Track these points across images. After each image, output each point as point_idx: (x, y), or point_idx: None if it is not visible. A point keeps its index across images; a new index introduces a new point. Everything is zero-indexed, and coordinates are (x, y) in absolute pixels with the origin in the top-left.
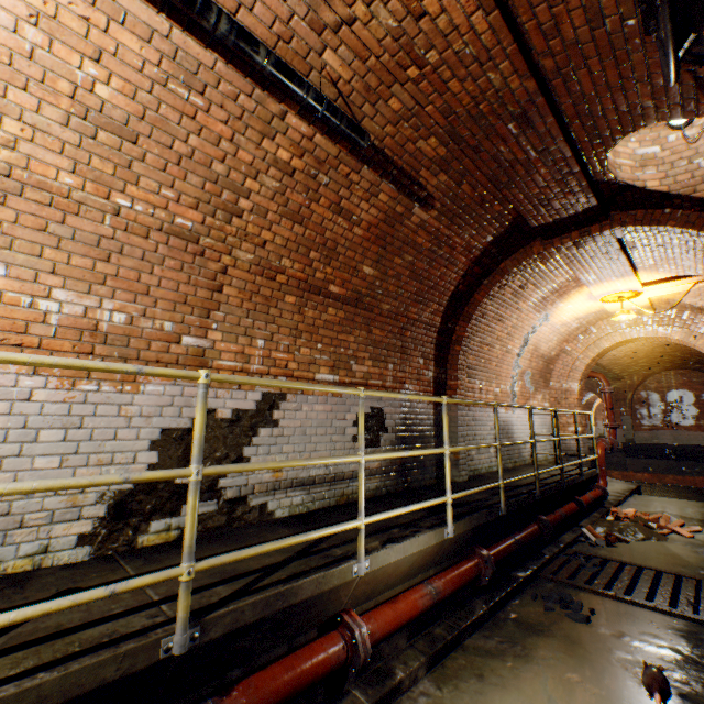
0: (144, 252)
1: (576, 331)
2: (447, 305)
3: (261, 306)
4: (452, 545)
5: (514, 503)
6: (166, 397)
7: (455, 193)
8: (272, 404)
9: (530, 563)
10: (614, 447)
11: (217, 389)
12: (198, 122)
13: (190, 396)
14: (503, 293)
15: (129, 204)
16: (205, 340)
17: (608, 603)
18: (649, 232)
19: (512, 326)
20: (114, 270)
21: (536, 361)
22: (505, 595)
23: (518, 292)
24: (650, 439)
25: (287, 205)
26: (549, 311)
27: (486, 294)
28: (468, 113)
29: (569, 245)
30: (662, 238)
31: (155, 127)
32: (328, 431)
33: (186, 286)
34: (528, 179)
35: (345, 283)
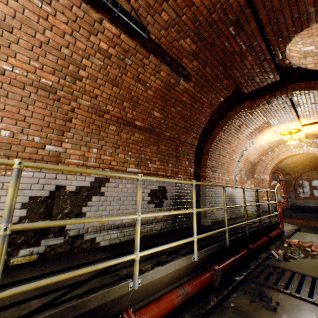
0: (22, 97)
1: (268, 150)
2: (200, 134)
3: (95, 130)
4: (197, 264)
5: (234, 238)
6: (34, 179)
7: (202, 72)
8: (100, 183)
9: (243, 271)
10: (287, 207)
11: (67, 175)
12: (49, 22)
13: (50, 178)
14: (230, 129)
15: (10, 68)
16: (60, 148)
17: (287, 298)
18: (308, 94)
19: (235, 146)
20: (2, 106)
21: (247, 164)
22: (228, 291)
23: (238, 129)
24: (304, 203)
25: (108, 75)
26: (254, 139)
27: (221, 129)
28: (206, 21)
29: (264, 103)
30: (314, 98)
31: (23, 23)
32: (133, 198)
33: (49, 117)
34: (241, 64)
35: (144, 120)
